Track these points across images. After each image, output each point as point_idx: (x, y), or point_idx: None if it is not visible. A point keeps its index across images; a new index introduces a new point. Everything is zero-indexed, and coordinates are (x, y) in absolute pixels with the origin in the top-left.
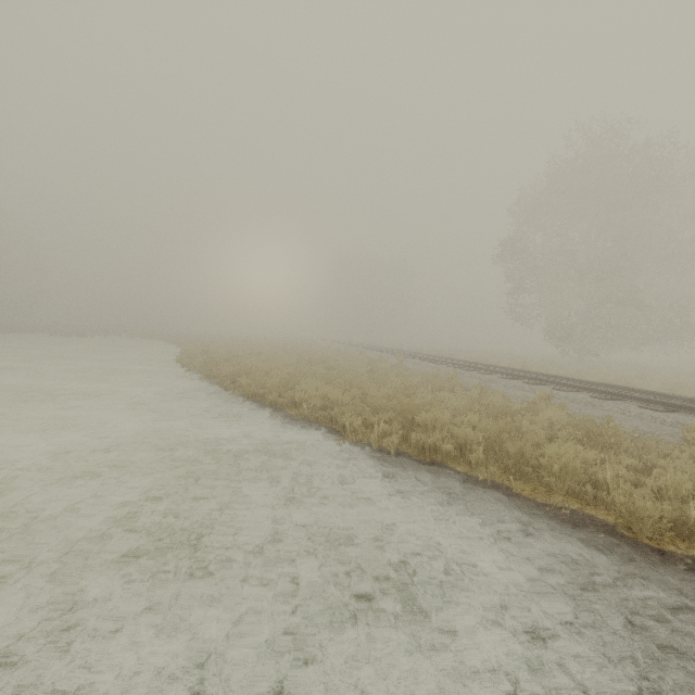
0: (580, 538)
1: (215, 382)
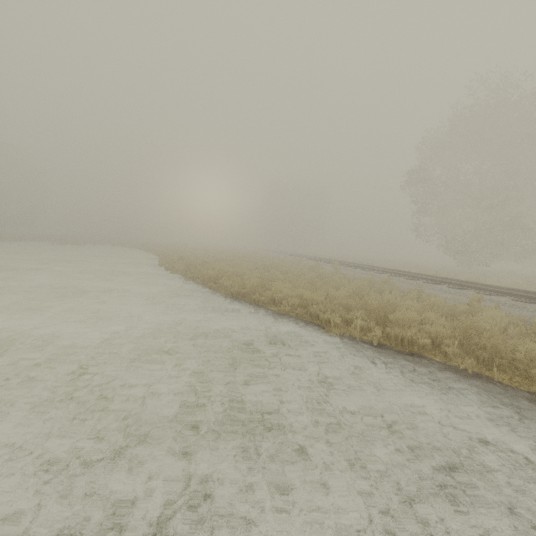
0: None
1: (198, 283)
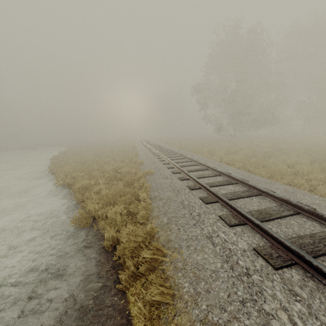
0: (66, 203)
1: None
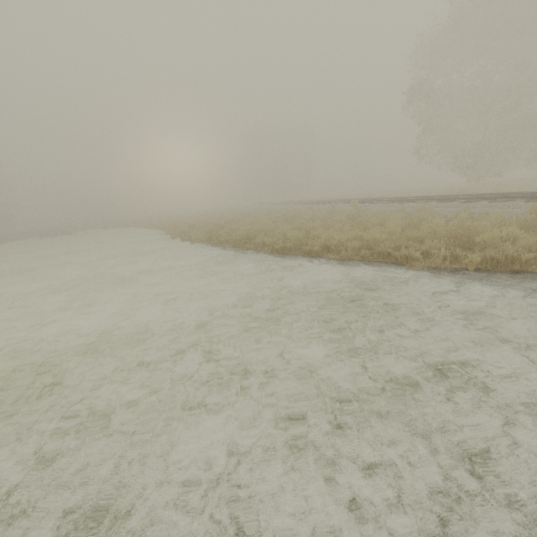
0: None
1: (229, 247)
